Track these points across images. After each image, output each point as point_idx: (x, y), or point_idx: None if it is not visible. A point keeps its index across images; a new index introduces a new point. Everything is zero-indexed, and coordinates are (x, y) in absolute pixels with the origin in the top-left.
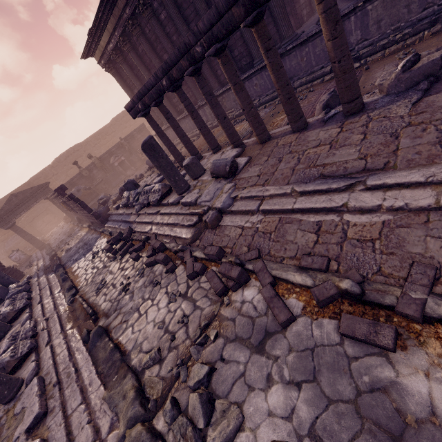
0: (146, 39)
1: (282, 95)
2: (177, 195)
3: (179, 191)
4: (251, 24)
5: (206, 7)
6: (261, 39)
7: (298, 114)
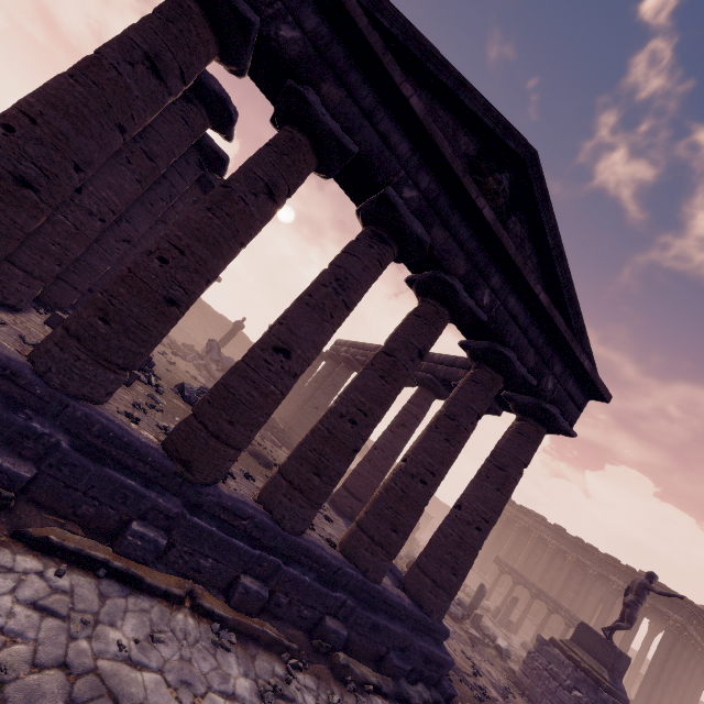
0: (517, 536)
1: None
2: (495, 620)
3: (500, 622)
4: None
5: (561, 586)
6: None
7: None
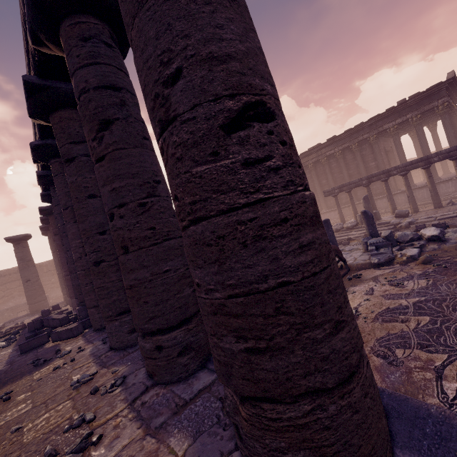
0: (315, 172)
1: (433, 192)
2: None
3: None
4: (425, 168)
5: (364, 166)
6: (428, 173)
7: (439, 201)
